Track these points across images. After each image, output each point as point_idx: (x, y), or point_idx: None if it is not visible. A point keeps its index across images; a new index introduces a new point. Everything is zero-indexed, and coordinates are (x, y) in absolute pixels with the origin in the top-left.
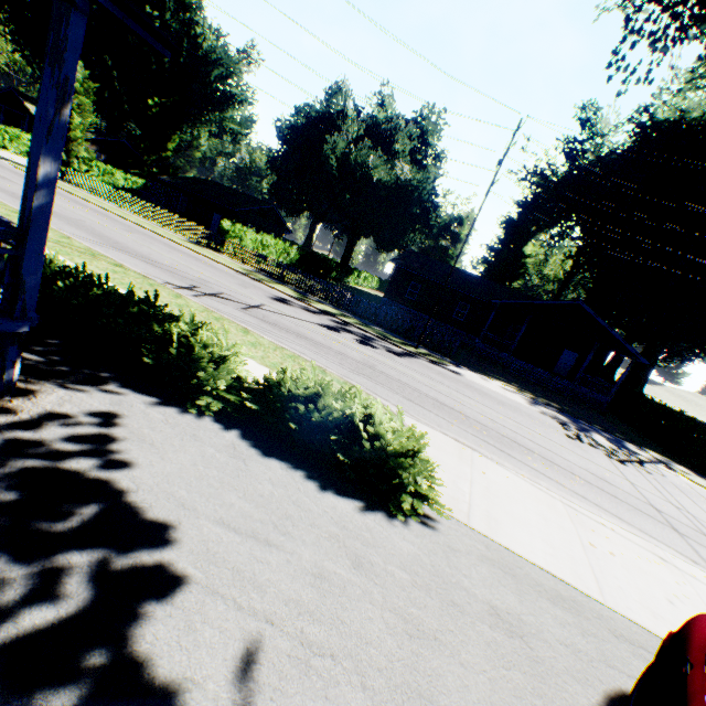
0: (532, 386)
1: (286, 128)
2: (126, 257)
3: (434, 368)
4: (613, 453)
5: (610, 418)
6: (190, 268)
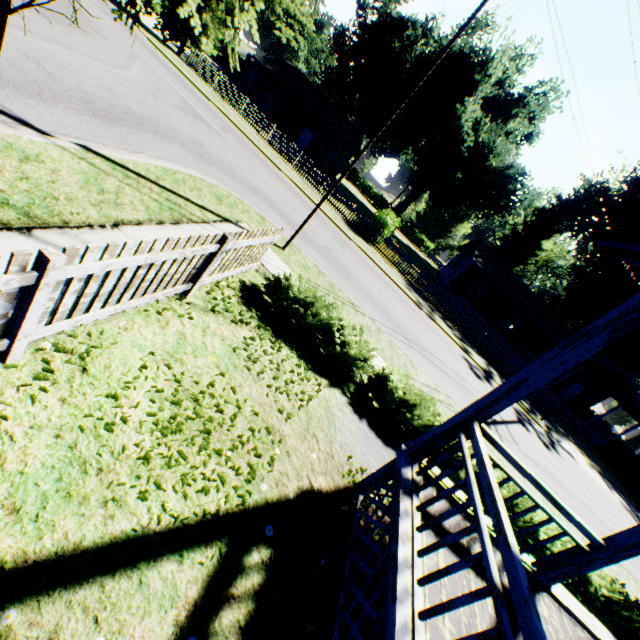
0: (568, 430)
1: (378, 13)
2: (427, 364)
3: (573, 464)
4: None
5: (602, 461)
6: (427, 339)
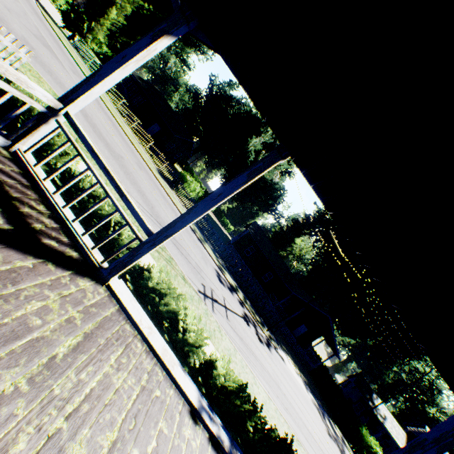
0: (291, 352)
1: (219, 88)
2: (169, 242)
3: (280, 361)
4: (338, 445)
5: (313, 380)
6: (184, 240)
